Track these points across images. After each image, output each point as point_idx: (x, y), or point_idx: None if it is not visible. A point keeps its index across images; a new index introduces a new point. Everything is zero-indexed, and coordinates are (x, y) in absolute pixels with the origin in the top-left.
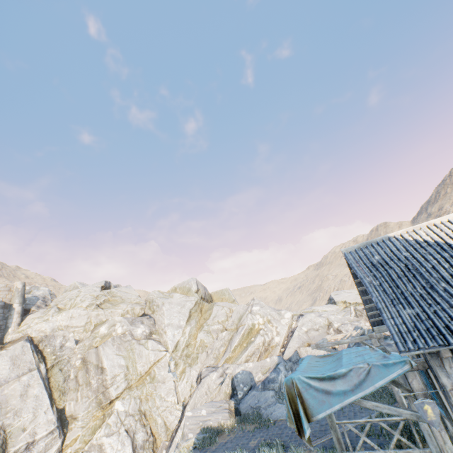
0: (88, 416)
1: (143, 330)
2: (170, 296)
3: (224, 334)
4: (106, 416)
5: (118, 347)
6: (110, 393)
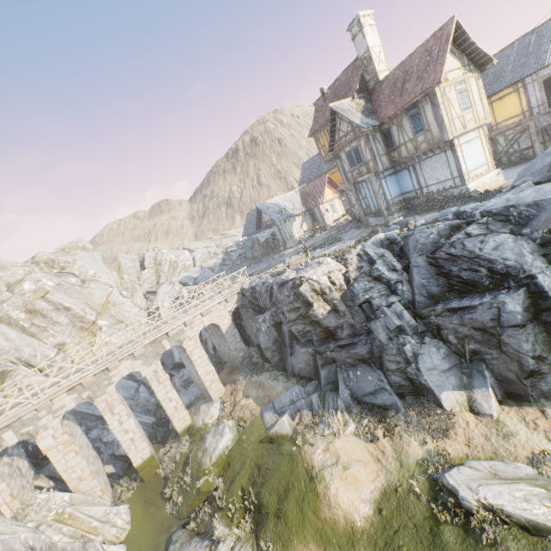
0: (77, 338)
1: (76, 280)
2: (72, 254)
3: (148, 270)
4: (96, 331)
5: (66, 293)
6: (89, 319)
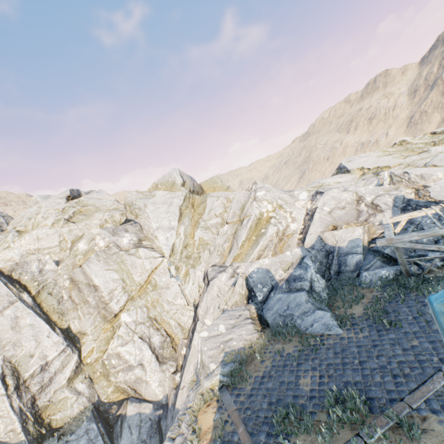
0: (97, 330)
1: (129, 239)
2: (151, 195)
3: (226, 228)
4: (115, 328)
5: (106, 262)
6: (111, 308)
